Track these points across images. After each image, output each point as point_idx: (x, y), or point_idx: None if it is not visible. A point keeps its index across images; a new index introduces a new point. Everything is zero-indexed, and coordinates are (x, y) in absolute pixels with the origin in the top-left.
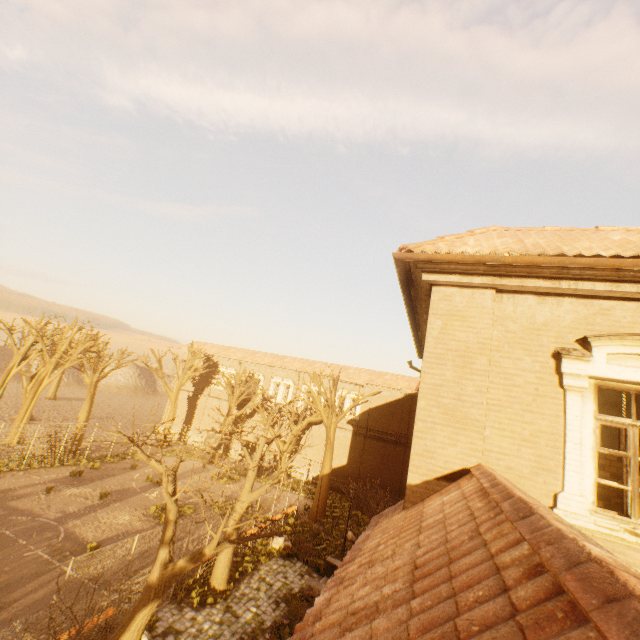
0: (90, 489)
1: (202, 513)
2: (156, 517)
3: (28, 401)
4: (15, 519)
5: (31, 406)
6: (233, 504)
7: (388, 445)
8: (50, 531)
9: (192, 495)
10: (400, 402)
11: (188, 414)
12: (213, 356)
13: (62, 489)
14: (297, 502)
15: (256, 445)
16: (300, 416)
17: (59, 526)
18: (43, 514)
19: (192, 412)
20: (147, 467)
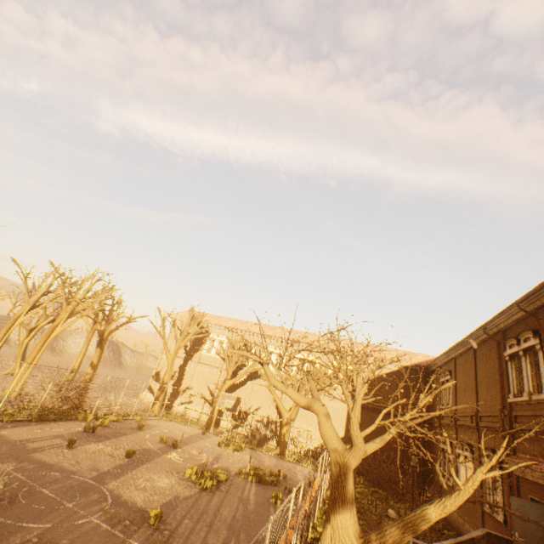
0: (110, 446)
1: (236, 480)
2: (195, 482)
3: (37, 348)
4: (47, 475)
5: (39, 354)
6: (260, 472)
7: (386, 417)
8: (93, 492)
9: (212, 460)
10: (395, 374)
11: (176, 380)
12: (205, 323)
13: (82, 444)
14: (328, 472)
15: (247, 414)
16: (300, 383)
17: (100, 486)
18: (75, 471)
19: (180, 378)
20: (152, 429)
